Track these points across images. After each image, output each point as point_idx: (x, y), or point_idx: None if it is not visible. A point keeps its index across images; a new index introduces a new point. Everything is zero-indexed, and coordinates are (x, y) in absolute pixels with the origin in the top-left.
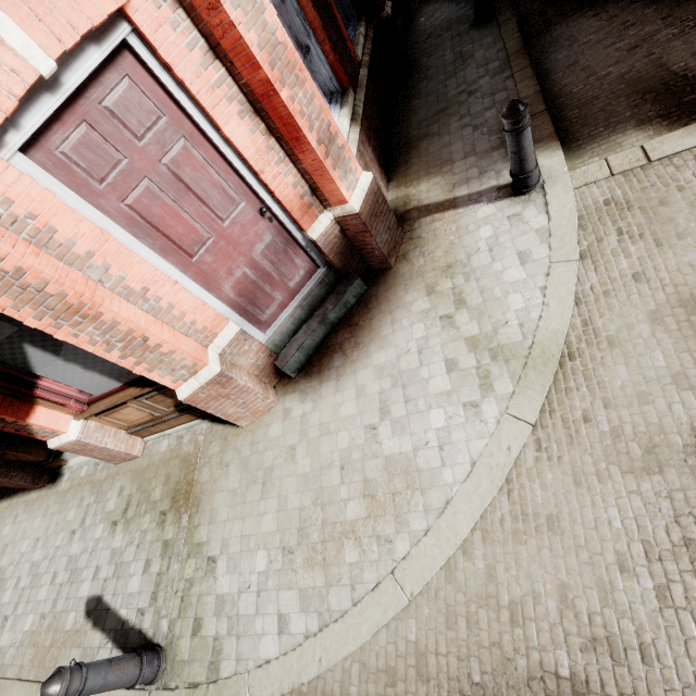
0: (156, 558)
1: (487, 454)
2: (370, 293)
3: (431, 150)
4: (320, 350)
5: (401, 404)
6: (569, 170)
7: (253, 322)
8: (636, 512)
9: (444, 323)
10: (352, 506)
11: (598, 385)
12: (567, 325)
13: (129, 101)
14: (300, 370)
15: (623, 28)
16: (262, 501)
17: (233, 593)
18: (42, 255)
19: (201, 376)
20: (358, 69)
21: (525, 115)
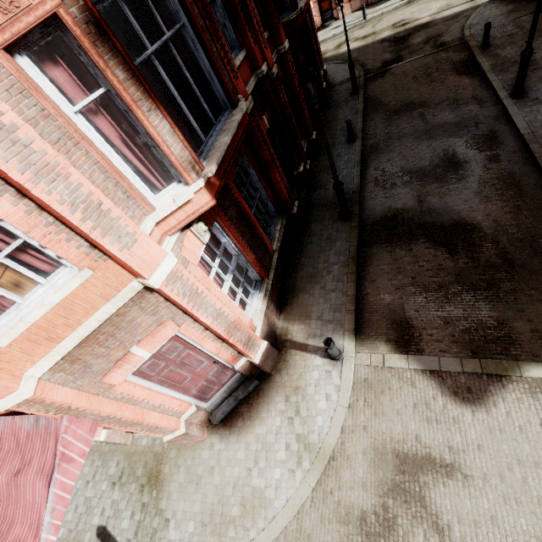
0: (137, 511)
1: (293, 497)
2: (260, 386)
3: (303, 303)
4: (232, 412)
5: (264, 460)
6: (356, 351)
7: (202, 399)
8: (336, 540)
9: (289, 421)
10: (235, 508)
11: (339, 477)
12: (335, 442)
13: (171, 347)
14: (221, 421)
15: (397, 272)
16: (195, 494)
17: (176, 540)
18: (128, 406)
19: (176, 433)
20: (273, 255)
21: (332, 345)
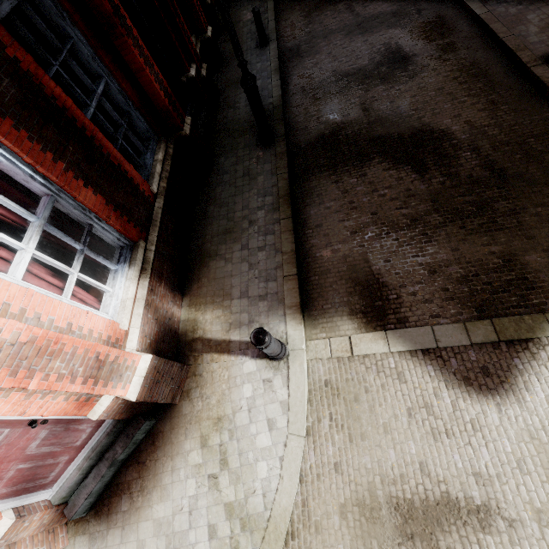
0: None
1: None
2: (158, 427)
3: (217, 275)
4: (111, 486)
5: None
6: (307, 337)
7: (36, 489)
8: None
9: (211, 483)
10: None
11: None
12: (292, 504)
13: None
14: (92, 506)
15: (350, 208)
16: None
17: None
18: None
19: None
20: (153, 202)
21: (267, 342)
